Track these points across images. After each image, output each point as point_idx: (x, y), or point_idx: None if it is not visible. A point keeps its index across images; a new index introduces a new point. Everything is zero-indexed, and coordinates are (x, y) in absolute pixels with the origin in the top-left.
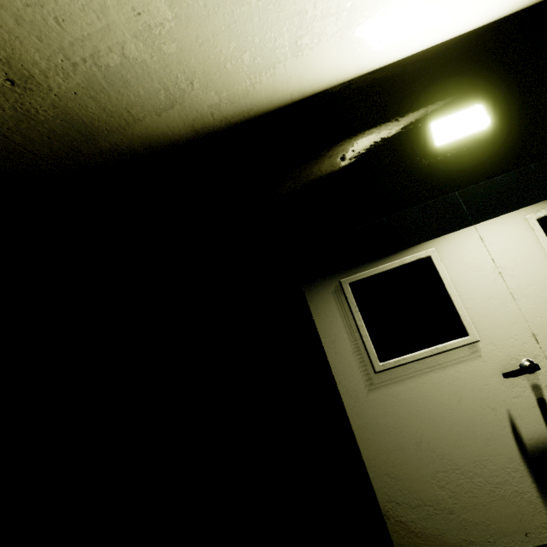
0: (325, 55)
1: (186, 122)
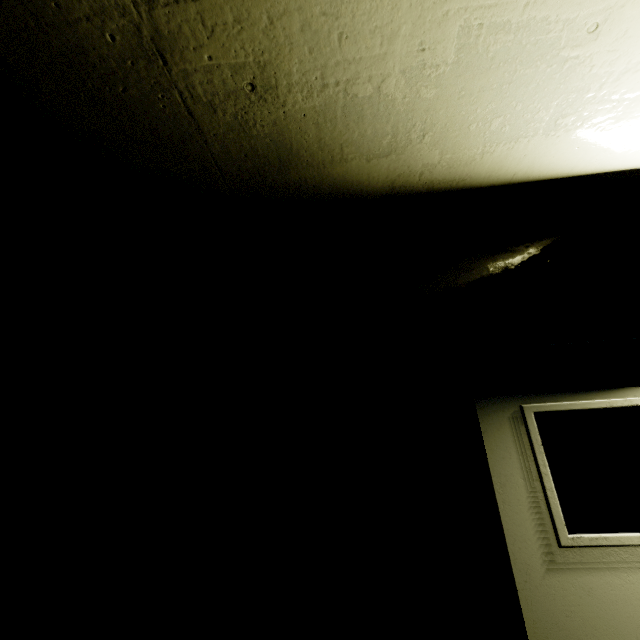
0: (576, 142)
1: (390, 176)
